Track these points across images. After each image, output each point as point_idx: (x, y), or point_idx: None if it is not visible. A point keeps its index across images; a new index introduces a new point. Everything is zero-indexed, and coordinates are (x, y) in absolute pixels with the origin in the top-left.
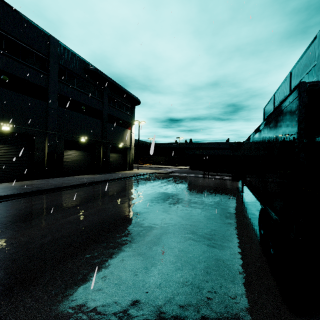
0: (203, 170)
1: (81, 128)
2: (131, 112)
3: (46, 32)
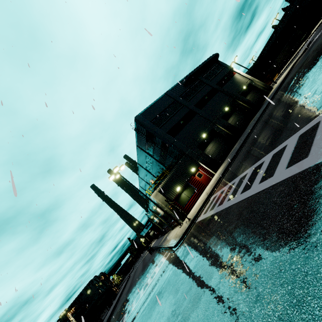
0: None
1: (218, 106)
2: (221, 66)
3: (164, 94)
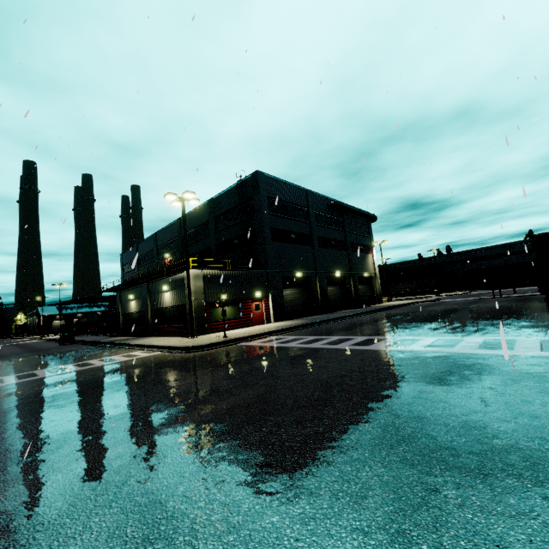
0: (491, 287)
1: (334, 263)
2: (368, 232)
3: (304, 189)
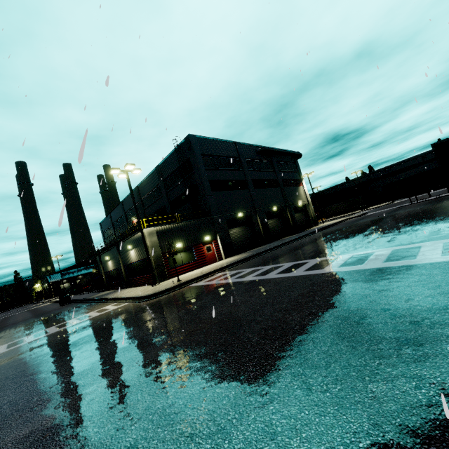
0: (407, 196)
1: (270, 200)
2: (296, 168)
3: (233, 142)
